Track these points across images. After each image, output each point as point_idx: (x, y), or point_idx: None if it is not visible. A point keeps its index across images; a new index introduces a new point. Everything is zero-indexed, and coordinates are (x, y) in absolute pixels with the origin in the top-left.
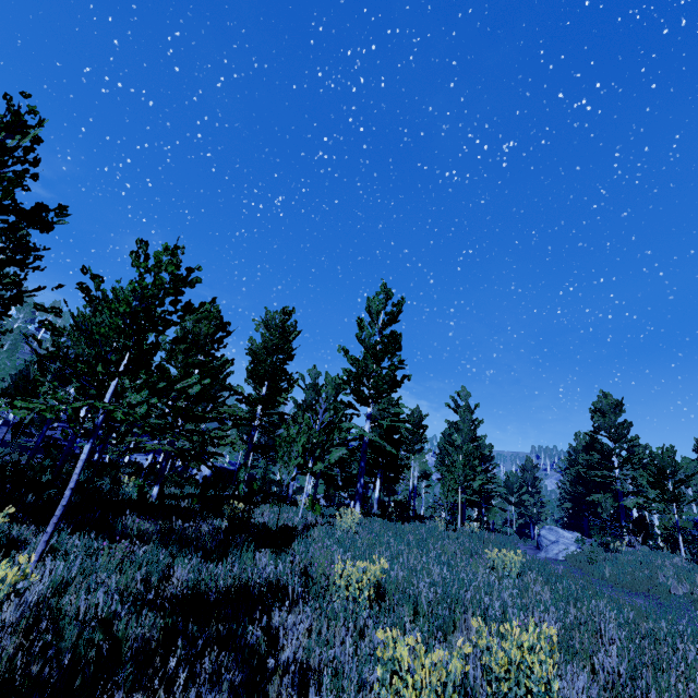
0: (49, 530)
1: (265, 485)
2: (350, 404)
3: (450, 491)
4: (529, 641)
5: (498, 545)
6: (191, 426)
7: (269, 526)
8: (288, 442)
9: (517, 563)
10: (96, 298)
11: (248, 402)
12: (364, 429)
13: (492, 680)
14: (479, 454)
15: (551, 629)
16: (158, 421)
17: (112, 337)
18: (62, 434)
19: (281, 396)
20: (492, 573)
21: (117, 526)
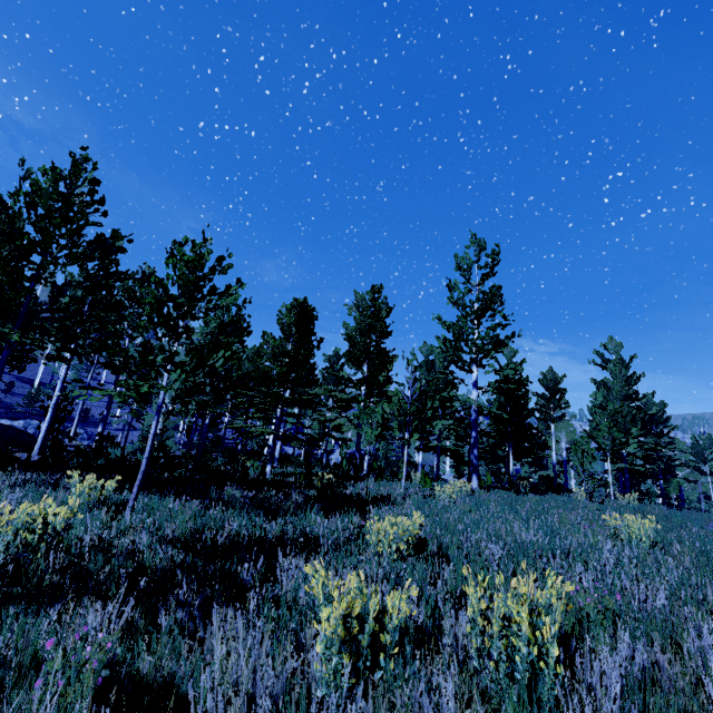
0: (135, 491)
1: (394, 466)
2: (451, 372)
3: (586, 457)
4: (545, 599)
5: (659, 518)
6: (315, 416)
7: (366, 496)
8: (367, 413)
9: (649, 531)
10: (141, 299)
11: (353, 386)
12: (471, 397)
13: (487, 637)
14: (643, 415)
15: (567, 585)
16: (208, 397)
17: (150, 328)
18: (132, 414)
19: (381, 375)
20: (613, 542)
21: (211, 493)
